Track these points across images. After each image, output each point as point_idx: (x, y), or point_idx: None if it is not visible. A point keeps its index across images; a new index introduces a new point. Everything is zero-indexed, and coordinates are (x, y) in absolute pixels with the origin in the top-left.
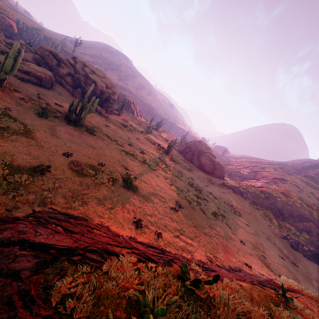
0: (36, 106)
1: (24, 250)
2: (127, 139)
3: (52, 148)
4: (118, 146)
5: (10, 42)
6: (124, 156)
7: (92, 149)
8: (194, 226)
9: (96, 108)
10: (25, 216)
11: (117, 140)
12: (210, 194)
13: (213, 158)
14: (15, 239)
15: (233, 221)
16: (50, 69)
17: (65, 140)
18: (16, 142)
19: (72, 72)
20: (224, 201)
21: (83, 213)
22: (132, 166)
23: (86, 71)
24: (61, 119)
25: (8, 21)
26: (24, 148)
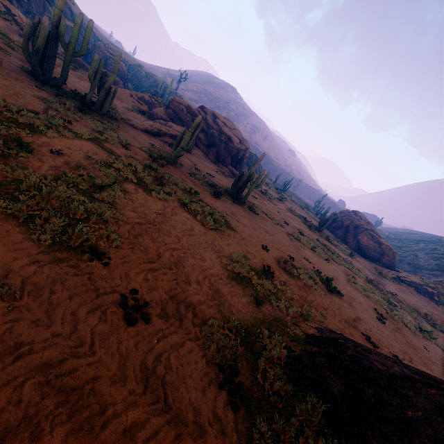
0: (203, 182)
1: (432, 389)
2: (279, 215)
3: (252, 241)
4: (280, 227)
5: (141, 96)
6: (294, 242)
7: (270, 236)
8: (411, 346)
9: (233, 172)
10: (323, 335)
11: (274, 218)
12: (392, 295)
13: (379, 238)
14: (398, 372)
15: (439, 340)
16: (183, 126)
17: (249, 227)
18: (231, 237)
19: (204, 126)
20: (411, 306)
21: (336, 329)
22: (309, 256)
23: (219, 124)
24: (226, 197)
25: (120, 64)
26: (240, 244)
